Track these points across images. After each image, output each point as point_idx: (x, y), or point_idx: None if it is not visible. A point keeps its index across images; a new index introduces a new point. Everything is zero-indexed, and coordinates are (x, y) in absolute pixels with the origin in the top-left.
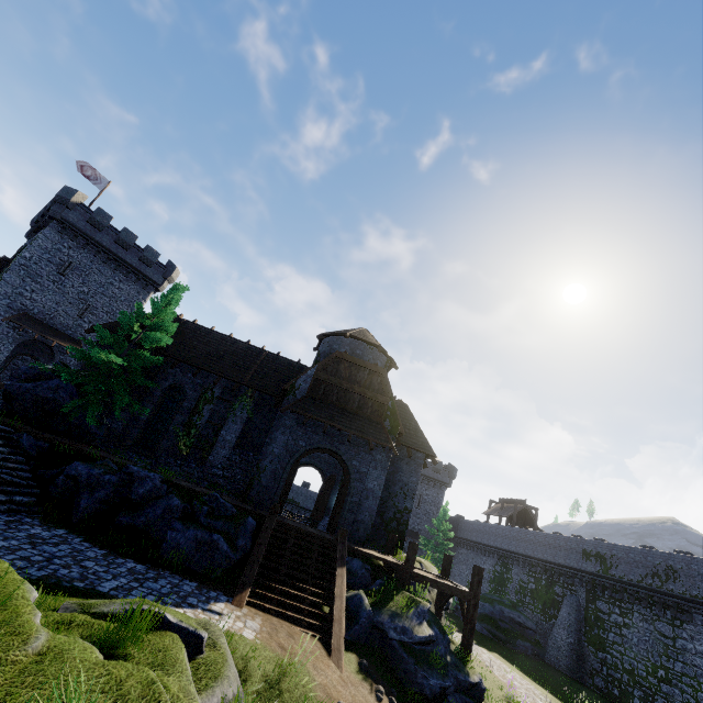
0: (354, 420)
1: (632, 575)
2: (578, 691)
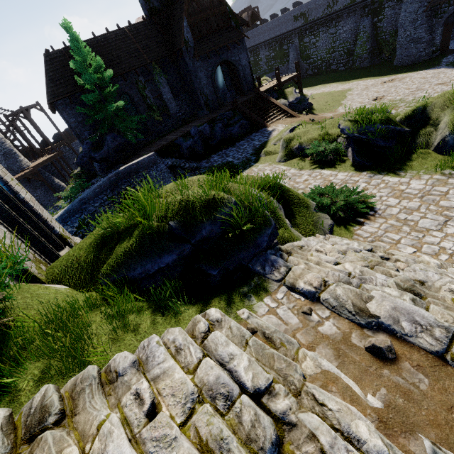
0: (222, 36)
1: (318, 14)
2: (307, 81)
